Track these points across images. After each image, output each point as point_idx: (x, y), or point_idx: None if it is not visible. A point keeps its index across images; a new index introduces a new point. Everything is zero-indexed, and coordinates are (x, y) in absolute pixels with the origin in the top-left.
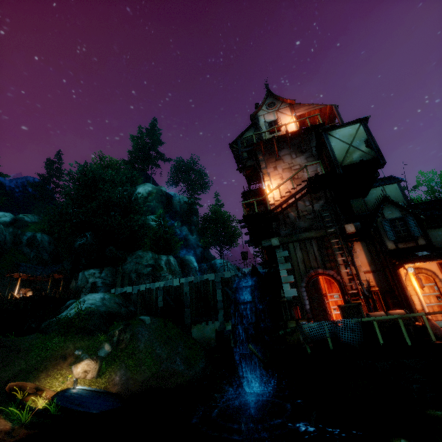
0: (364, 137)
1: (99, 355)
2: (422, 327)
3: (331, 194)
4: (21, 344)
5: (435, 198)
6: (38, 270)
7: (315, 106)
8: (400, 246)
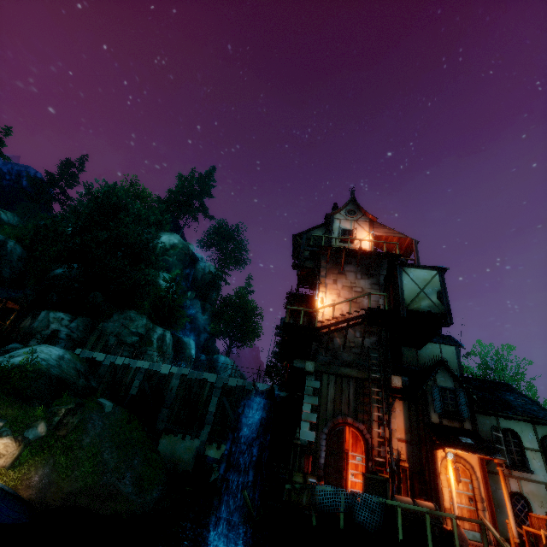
0: (438, 287)
1: (26, 436)
2: (449, 533)
3: (387, 334)
4: None
5: (486, 375)
6: None
7: (396, 232)
8: (444, 422)
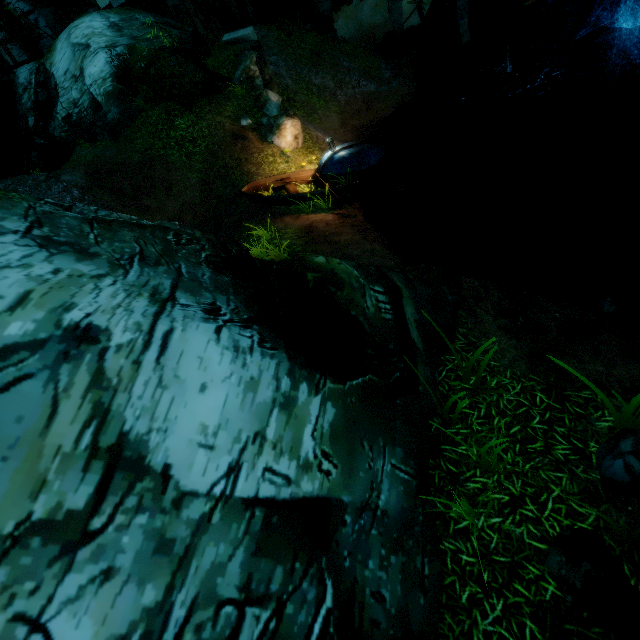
0: None
1: (272, 115)
2: None
3: None
4: (125, 159)
5: None
6: None
7: None
8: None
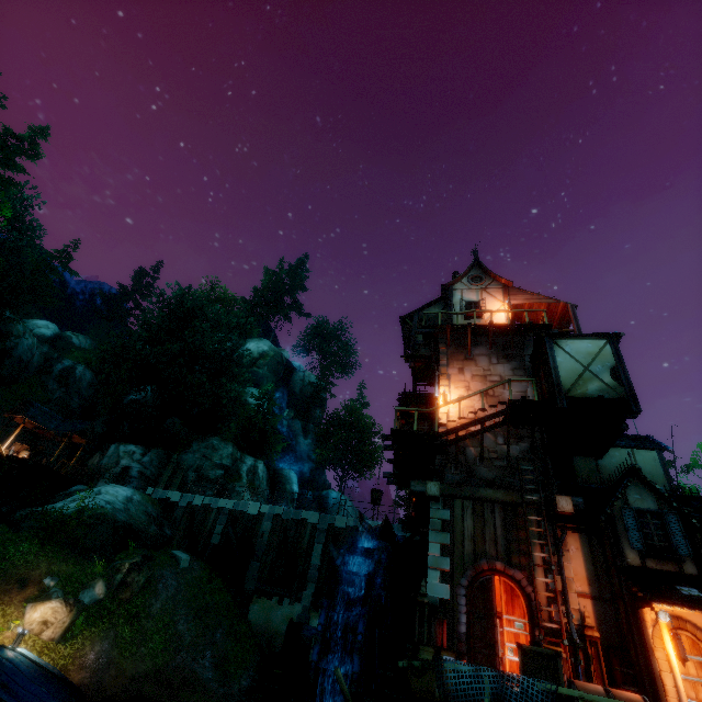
0: (611, 362)
1: (81, 599)
2: None
3: (543, 436)
4: None
5: None
6: (54, 420)
7: (542, 297)
8: (649, 563)
